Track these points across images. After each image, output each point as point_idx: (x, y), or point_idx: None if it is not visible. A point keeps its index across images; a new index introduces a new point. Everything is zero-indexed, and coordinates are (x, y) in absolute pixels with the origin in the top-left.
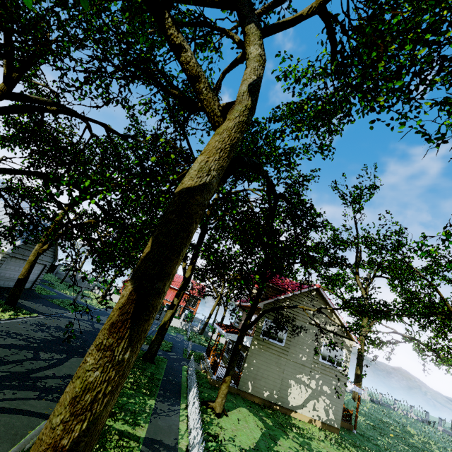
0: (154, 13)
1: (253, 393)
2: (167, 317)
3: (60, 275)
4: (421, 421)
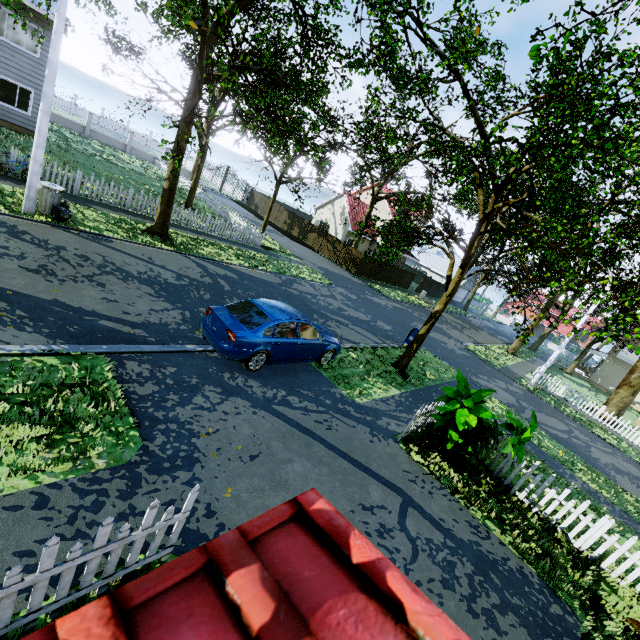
0: None
1: (600, 385)
2: (546, 331)
3: None
4: None
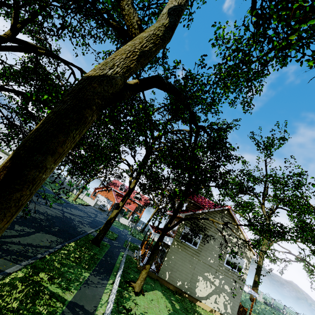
0: None
1: (169, 281)
2: (113, 214)
3: (52, 178)
4: None
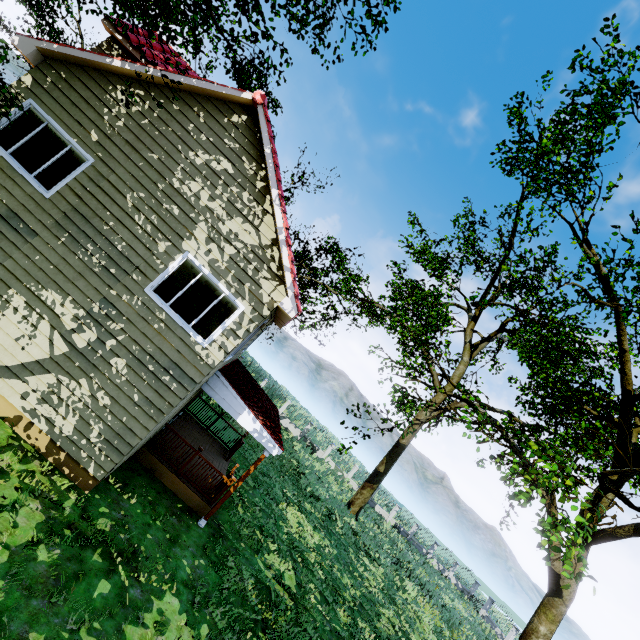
0: None
1: None
2: None
3: None
4: (461, 591)
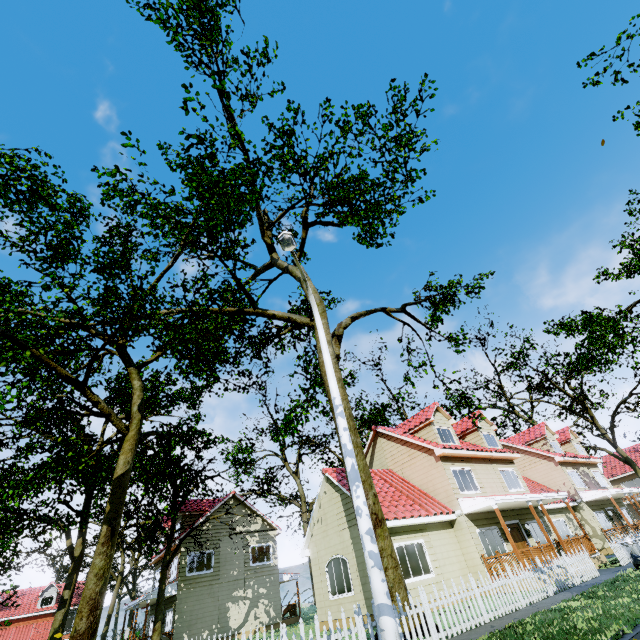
0: (78, 389)
1: None
2: (58, 621)
3: None
4: None
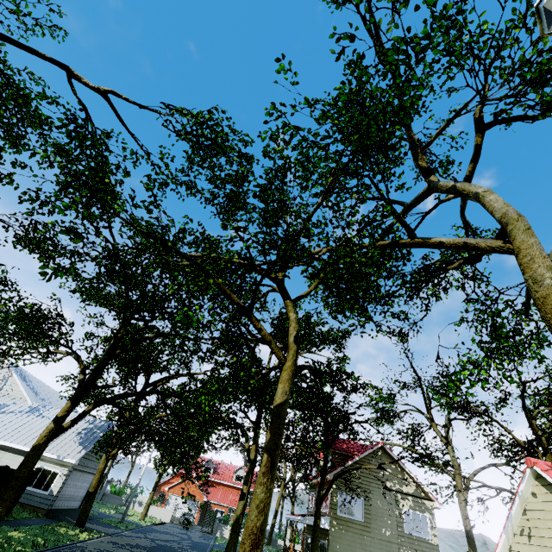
0: (246, 315)
1: None
2: (239, 510)
3: None
4: None
